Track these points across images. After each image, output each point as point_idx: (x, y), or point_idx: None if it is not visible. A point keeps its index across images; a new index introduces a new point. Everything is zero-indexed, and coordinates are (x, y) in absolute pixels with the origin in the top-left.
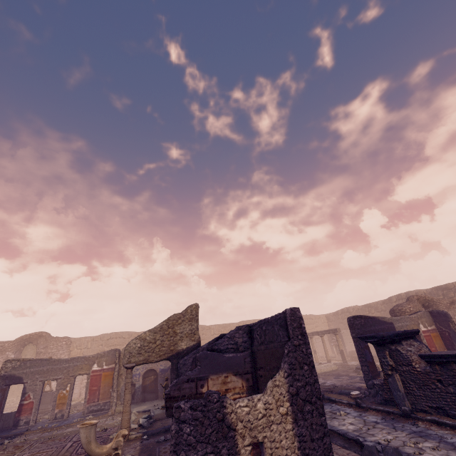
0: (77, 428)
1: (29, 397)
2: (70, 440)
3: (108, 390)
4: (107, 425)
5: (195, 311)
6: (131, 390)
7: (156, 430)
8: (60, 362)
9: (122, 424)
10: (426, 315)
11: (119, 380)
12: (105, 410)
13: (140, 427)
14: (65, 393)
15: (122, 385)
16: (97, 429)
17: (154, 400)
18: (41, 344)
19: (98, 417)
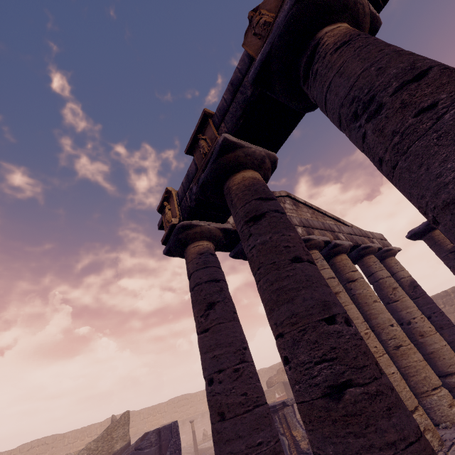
0: None
1: None
2: None
3: None
4: None
5: (127, 416)
6: None
7: None
8: None
9: None
10: (280, 385)
11: None
12: None
13: None
14: None
15: None
16: None
17: None
18: None
19: None
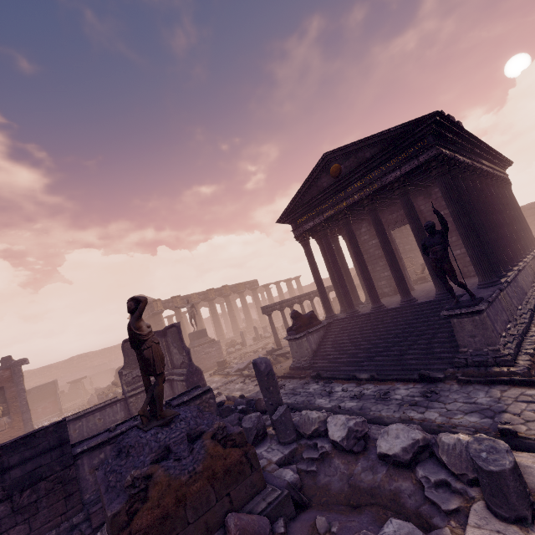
0: None
1: None
2: None
3: None
4: None
5: None
6: None
7: None
8: None
9: None
10: None
11: None
12: None
13: None
14: None
15: None
16: None
17: None
18: None
19: None
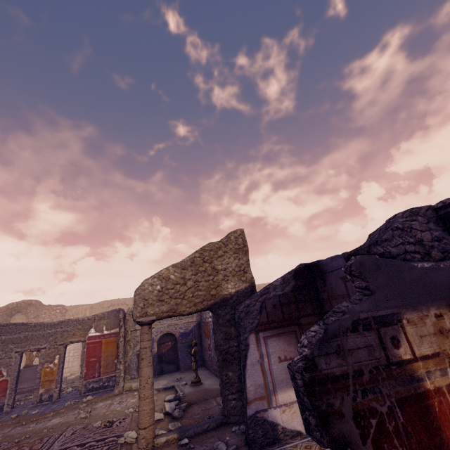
0: (67, 418)
1: (1, 374)
2: (47, 448)
3: (112, 362)
4: (114, 412)
5: (241, 238)
6: (151, 360)
7: (201, 427)
8: (44, 327)
9: (139, 420)
10: None
11: (126, 348)
12: (109, 387)
13: (167, 416)
14: (52, 367)
15: (130, 354)
16: (97, 424)
17: (174, 372)
18: (31, 313)
19: (100, 398)
